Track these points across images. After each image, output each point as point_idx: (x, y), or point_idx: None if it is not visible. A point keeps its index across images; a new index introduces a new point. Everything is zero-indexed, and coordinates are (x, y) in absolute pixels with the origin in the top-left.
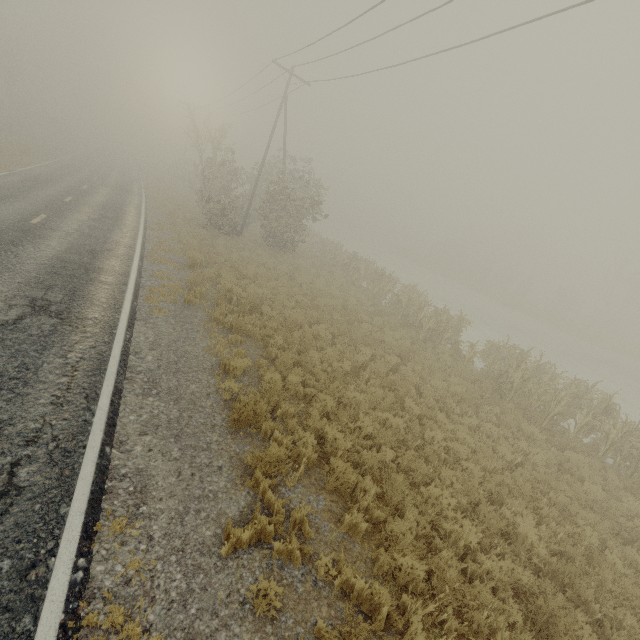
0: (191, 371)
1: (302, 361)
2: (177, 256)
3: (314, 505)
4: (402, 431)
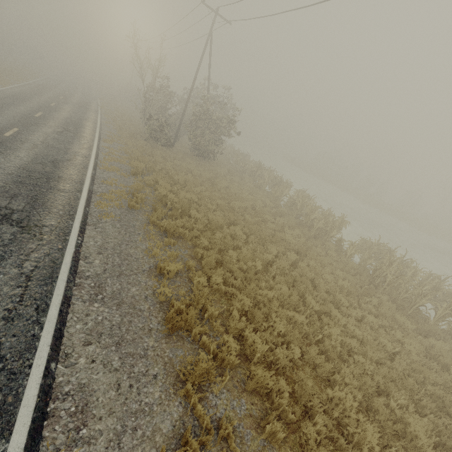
0: (132, 274)
1: (223, 261)
2: (124, 164)
3: (237, 411)
4: (305, 326)
